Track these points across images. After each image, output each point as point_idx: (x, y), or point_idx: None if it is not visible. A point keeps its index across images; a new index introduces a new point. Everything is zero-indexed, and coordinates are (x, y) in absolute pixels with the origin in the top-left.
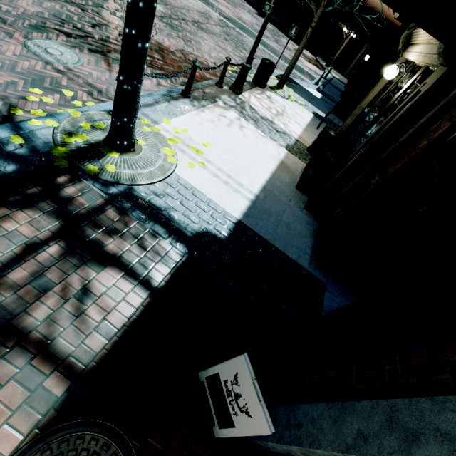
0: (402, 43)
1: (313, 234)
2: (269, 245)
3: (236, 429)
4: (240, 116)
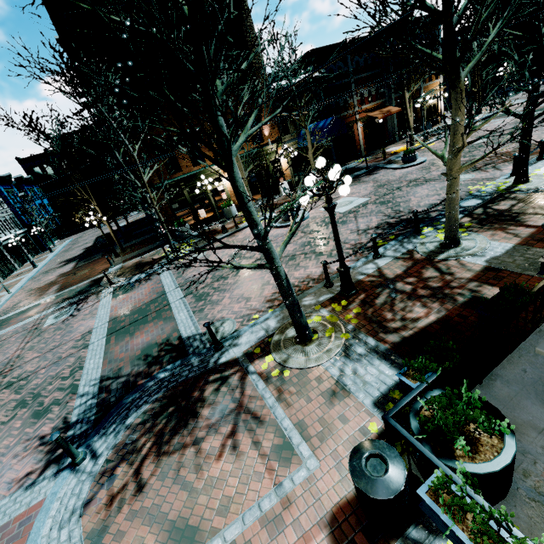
0: None
1: None
2: None
3: None
4: None
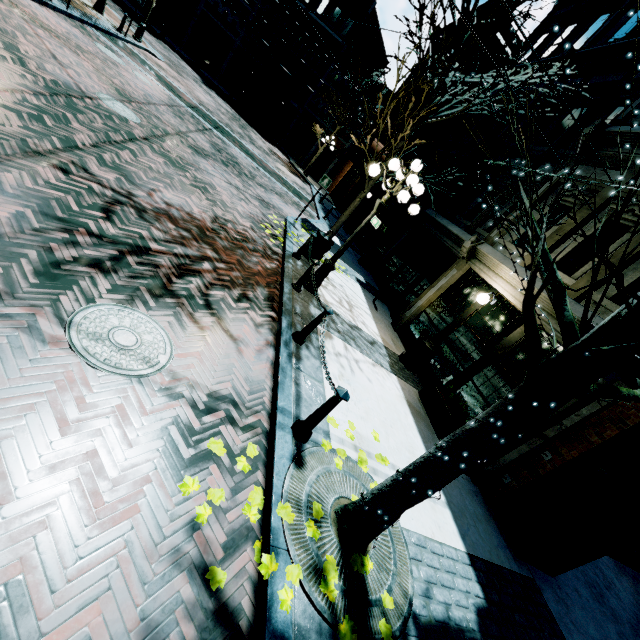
0: (467, 252)
1: (486, 508)
2: (496, 568)
3: None
4: (343, 340)
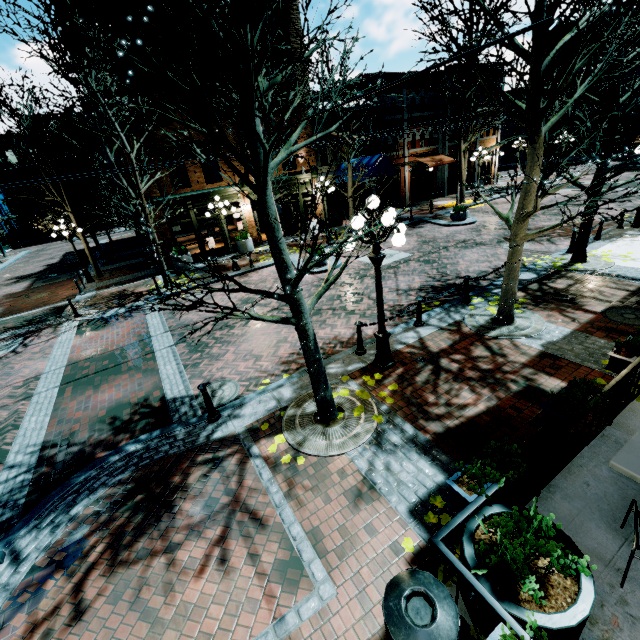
0: None
1: None
2: None
3: None
4: None
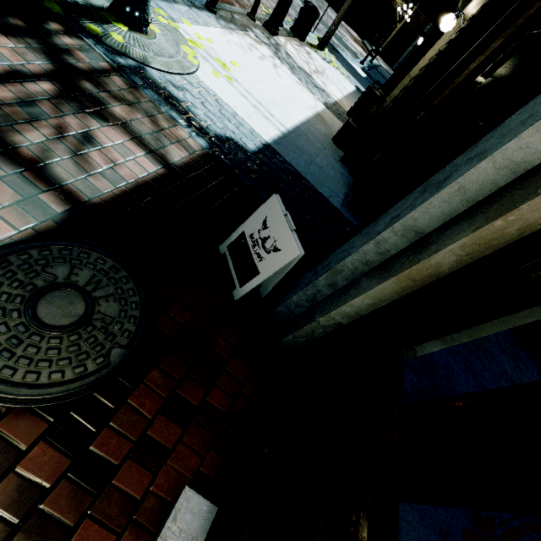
0: None
1: (347, 184)
2: (300, 176)
3: (261, 274)
4: (274, 56)
